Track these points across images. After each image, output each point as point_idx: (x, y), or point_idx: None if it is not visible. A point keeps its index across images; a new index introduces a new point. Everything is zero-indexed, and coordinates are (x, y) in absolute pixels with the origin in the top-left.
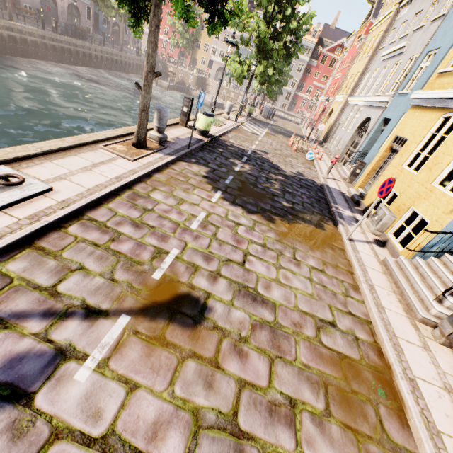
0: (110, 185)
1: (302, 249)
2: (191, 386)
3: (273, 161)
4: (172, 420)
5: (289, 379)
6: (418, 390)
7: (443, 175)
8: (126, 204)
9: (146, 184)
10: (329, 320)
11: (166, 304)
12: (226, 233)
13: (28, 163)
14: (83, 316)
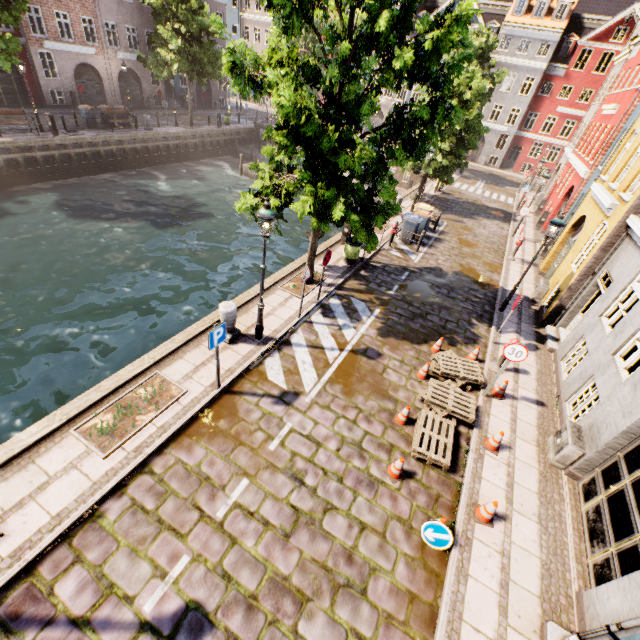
0: None
1: None
2: None
3: None
4: None
5: None
6: None
7: None
8: None
9: None
10: None
11: None
12: None
13: None
14: None
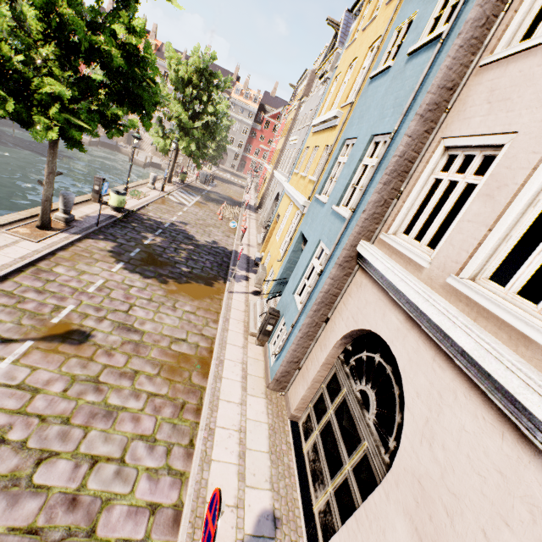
0: (15, 264)
1: (184, 300)
2: (73, 368)
3: (190, 232)
4: (59, 379)
5: (139, 363)
6: (223, 364)
7: (283, 244)
8: (30, 278)
9: (50, 261)
10: (183, 338)
11: (61, 335)
12: (119, 293)
13: None
14: (0, 342)
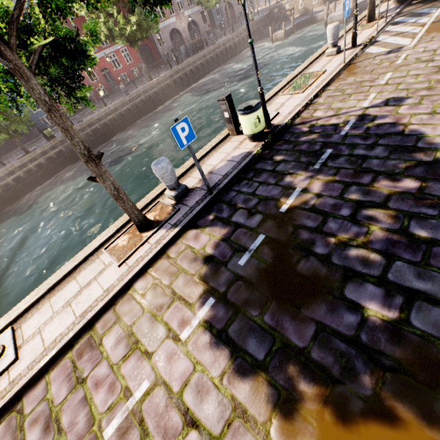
0: (67, 334)
1: None
2: None
3: (409, 123)
4: None
5: None
6: None
7: None
8: (66, 370)
9: (114, 311)
10: None
11: None
12: None
13: (34, 309)
14: None
